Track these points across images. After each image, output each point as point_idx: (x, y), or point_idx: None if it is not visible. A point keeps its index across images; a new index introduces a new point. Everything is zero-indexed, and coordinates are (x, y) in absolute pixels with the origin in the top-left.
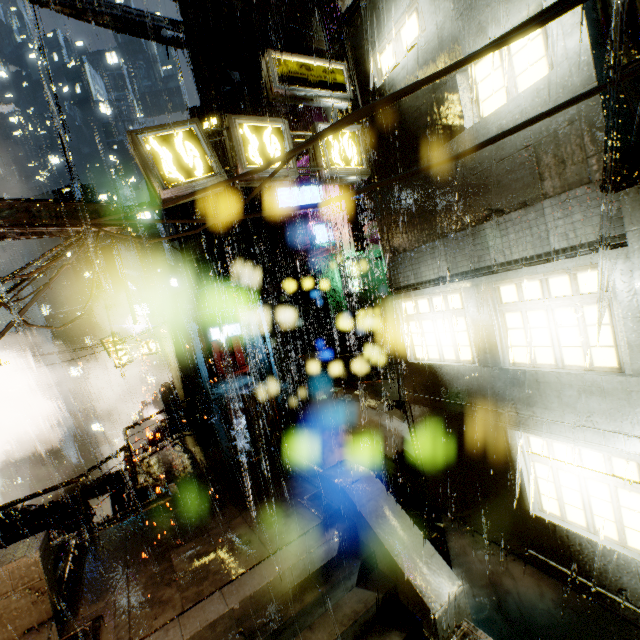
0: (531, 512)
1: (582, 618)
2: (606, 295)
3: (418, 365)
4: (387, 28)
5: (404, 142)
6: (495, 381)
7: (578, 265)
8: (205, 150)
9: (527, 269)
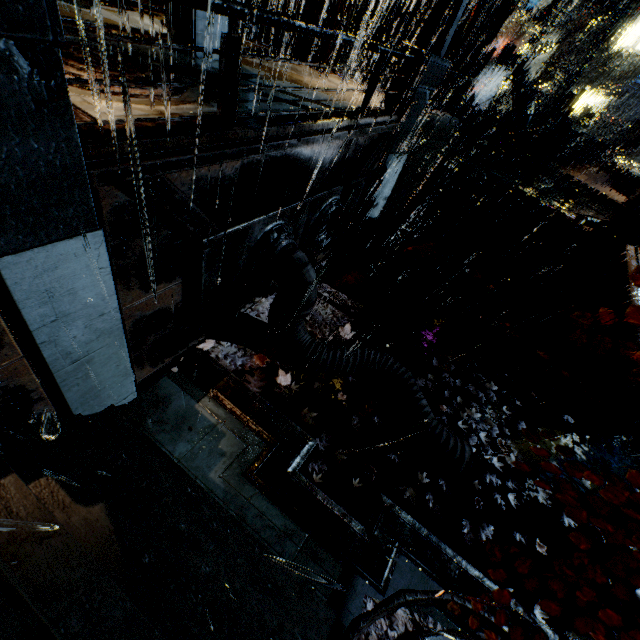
0: None
1: None
2: None
3: None
4: None
5: None
6: None
7: None
8: None
9: None
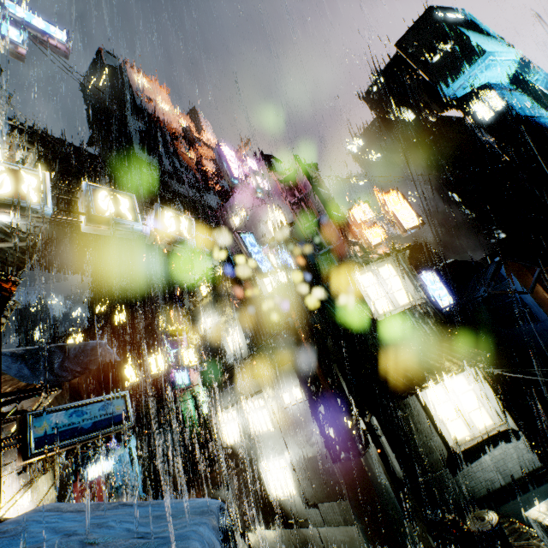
0: (271, 500)
1: (291, 541)
2: (265, 405)
3: (227, 447)
4: (202, 319)
5: (211, 355)
6: (250, 444)
7: (257, 397)
8: (136, 371)
9: (248, 399)
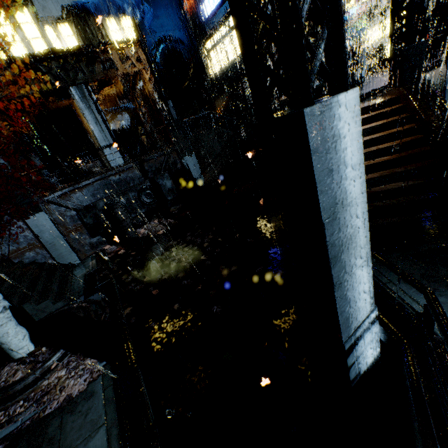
0: None
1: None
2: None
3: (373, 42)
4: None
5: None
6: (383, 39)
7: None
8: None
9: (387, 18)
